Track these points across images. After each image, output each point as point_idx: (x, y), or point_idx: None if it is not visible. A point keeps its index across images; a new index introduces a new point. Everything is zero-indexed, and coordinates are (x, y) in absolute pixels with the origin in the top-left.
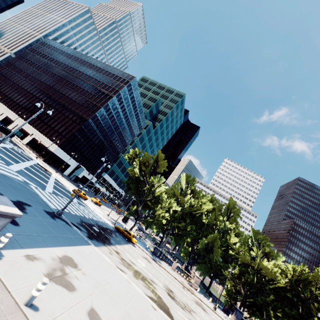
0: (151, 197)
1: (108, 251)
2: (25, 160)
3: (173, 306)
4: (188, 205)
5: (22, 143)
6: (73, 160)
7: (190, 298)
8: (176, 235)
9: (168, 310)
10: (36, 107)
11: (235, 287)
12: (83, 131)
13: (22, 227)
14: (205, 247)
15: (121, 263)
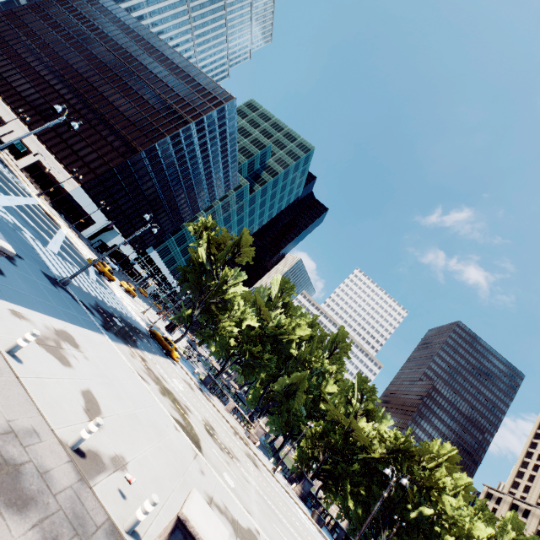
0: (219, 299)
1: (129, 352)
2: (19, 194)
3: (208, 441)
4: (275, 324)
5: (17, 165)
6: (101, 214)
7: (240, 447)
8: (247, 366)
9: (198, 441)
10: (54, 112)
11: (314, 452)
12: (127, 169)
13: (9, 279)
14: (285, 390)
15: (146, 372)
